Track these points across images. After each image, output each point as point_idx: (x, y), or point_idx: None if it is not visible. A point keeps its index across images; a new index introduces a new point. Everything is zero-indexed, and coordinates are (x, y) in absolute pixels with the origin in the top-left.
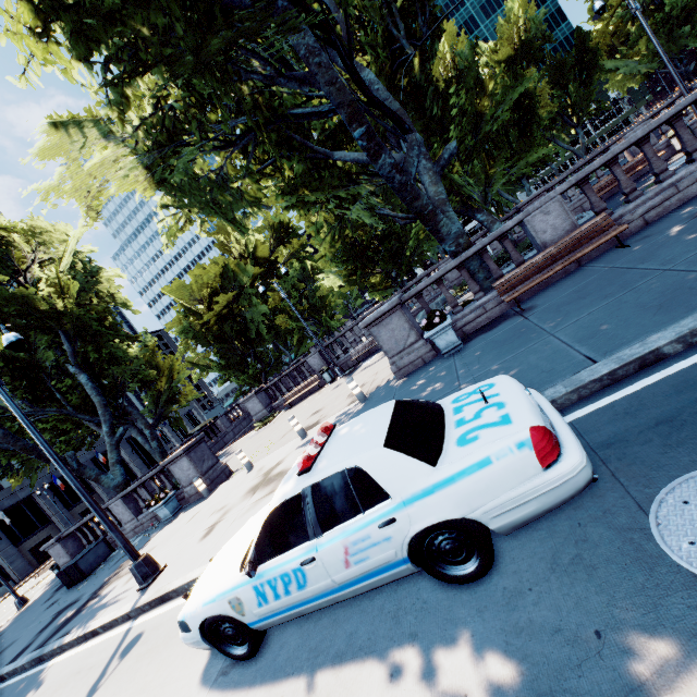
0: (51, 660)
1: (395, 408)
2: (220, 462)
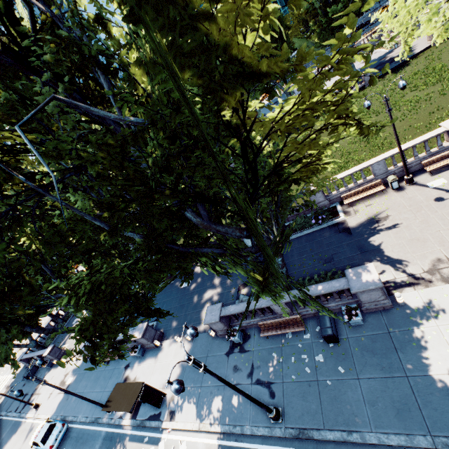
0: (22, 419)
1: (47, 429)
2: (63, 350)
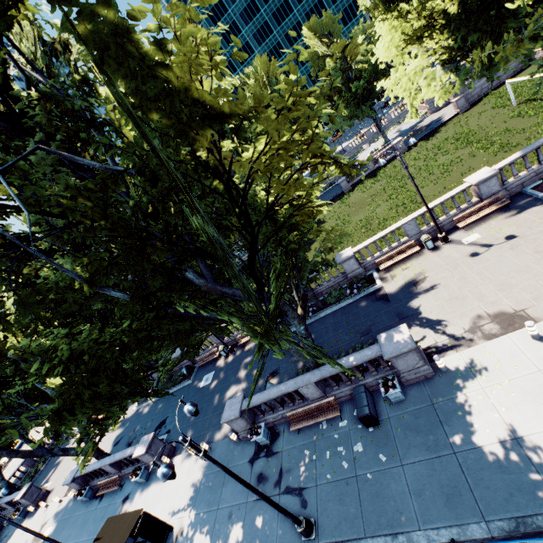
0: None
1: None
2: (43, 490)
